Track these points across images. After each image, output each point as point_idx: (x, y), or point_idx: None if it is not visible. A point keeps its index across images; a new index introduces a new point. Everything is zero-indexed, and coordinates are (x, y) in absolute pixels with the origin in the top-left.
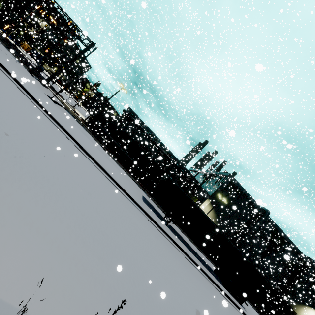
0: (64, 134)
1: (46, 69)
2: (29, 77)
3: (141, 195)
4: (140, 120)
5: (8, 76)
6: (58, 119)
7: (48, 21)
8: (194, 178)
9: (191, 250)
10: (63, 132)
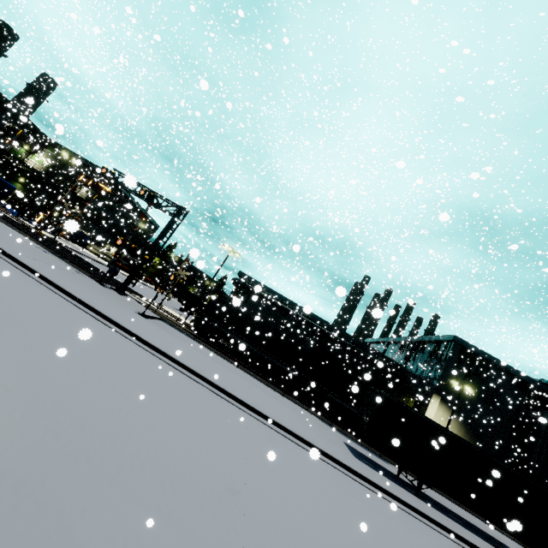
0: (206, 387)
1: (95, 252)
2: (105, 292)
3: (342, 442)
4: (265, 287)
5: (98, 318)
6: (183, 359)
7: (99, 192)
8: (389, 359)
9: (482, 535)
10: (203, 383)
